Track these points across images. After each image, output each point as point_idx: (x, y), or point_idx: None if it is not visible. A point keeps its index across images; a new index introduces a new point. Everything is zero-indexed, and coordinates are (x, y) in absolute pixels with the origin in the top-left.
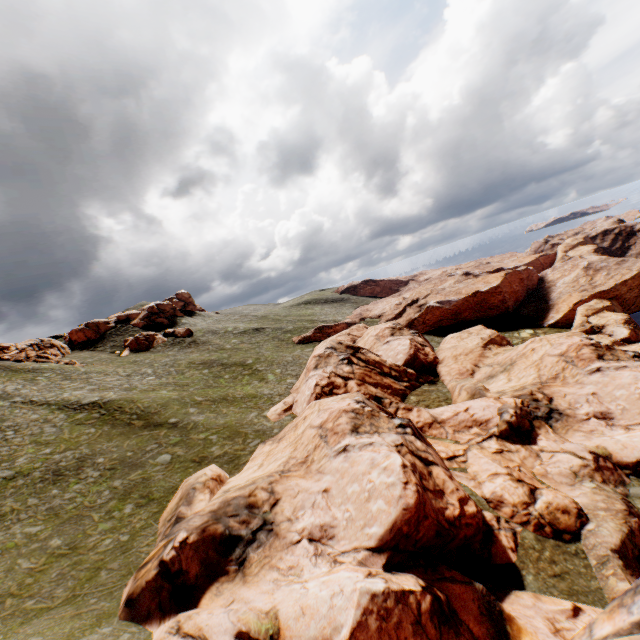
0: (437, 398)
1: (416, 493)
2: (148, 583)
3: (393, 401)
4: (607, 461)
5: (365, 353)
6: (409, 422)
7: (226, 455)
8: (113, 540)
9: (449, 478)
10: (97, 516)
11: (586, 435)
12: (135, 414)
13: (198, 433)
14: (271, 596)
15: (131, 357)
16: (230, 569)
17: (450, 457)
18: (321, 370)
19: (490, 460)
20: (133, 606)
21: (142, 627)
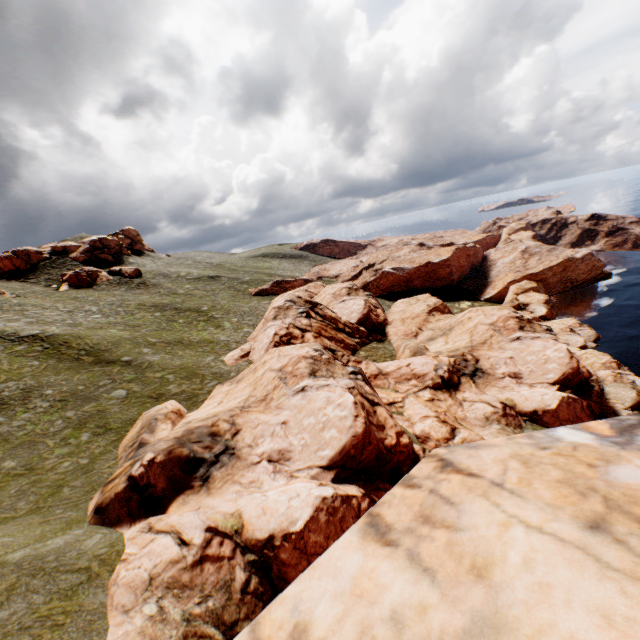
0: (384, 354)
1: (364, 424)
2: (117, 495)
3: (345, 354)
4: (512, 410)
5: (323, 309)
6: (360, 370)
7: (184, 393)
8: (72, 463)
9: (390, 417)
10: (52, 442)
11: (500, 390)
12: (84, 350)
13: (154, 372)
14: (235, 503)
15: (71, 293)
16: (195, 484)
17: (390, 403)
18: (280, 321)
19: (423, 406)
20: (103, 514)
21: (113, 530)
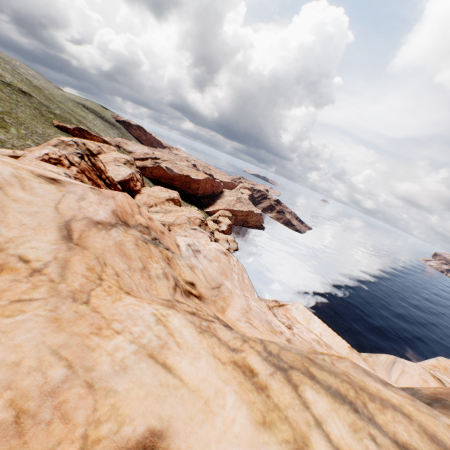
0: None
1: None
2: None
3: None
4: None
5: (97, 160)
6: None
7: None
8: None
9: None
10: None
11: None
12: None
13: None
14: None
15: None
16: None
17: None
18: (58, 149)
19: None
20: None
21: None
